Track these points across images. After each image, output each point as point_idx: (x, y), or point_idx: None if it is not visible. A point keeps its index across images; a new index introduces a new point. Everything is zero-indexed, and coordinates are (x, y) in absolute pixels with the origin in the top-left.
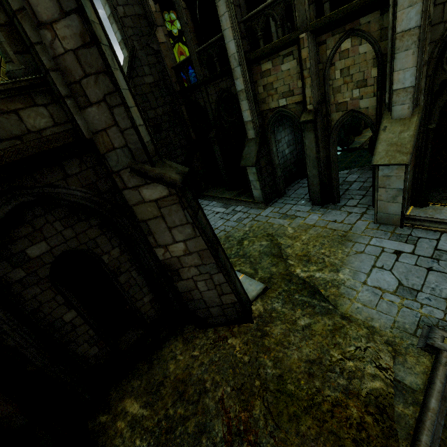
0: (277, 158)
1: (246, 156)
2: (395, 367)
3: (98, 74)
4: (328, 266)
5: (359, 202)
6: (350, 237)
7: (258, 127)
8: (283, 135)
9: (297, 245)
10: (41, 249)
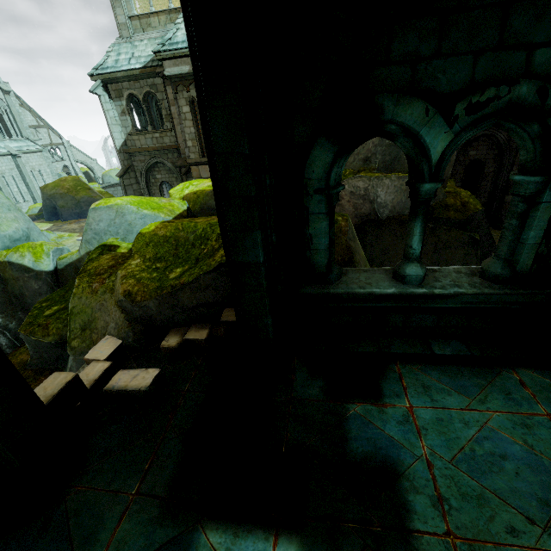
0: None
1: None
2: None
3: None
4: None
5: None
6: None
7: None
8: None
9: None
10: (473, 153)
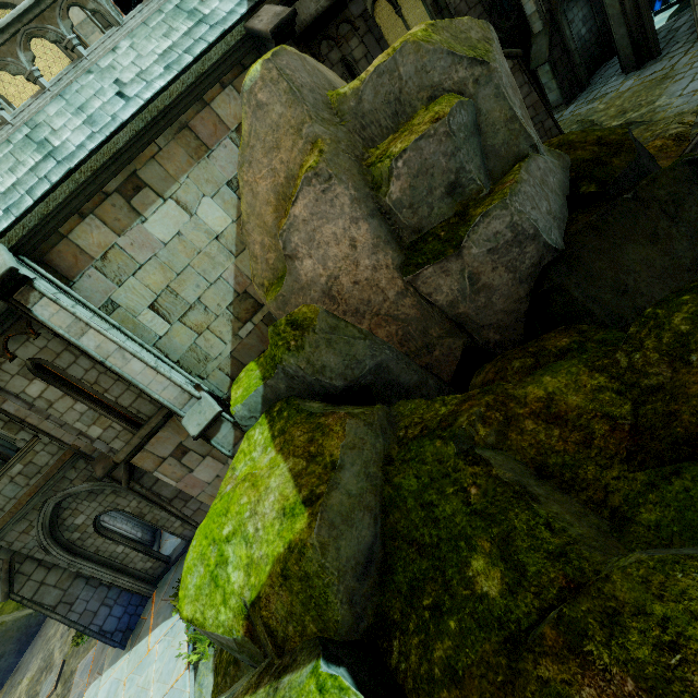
0: (573, 42)
1: (536, 55)
2: (695, 119)
3: (476, 6)
4: (645, 105)
5: (685, 41)
6: (670, 75)
7: (544, 15)
8: (575, 12)
9: (611, 111)
10: None
